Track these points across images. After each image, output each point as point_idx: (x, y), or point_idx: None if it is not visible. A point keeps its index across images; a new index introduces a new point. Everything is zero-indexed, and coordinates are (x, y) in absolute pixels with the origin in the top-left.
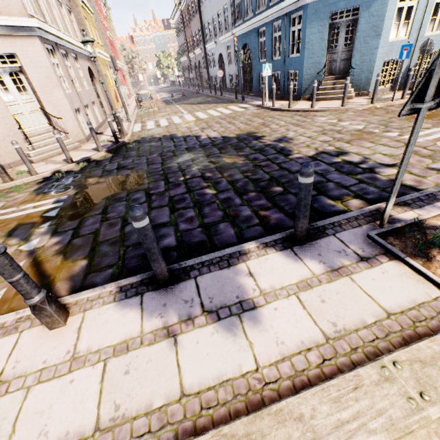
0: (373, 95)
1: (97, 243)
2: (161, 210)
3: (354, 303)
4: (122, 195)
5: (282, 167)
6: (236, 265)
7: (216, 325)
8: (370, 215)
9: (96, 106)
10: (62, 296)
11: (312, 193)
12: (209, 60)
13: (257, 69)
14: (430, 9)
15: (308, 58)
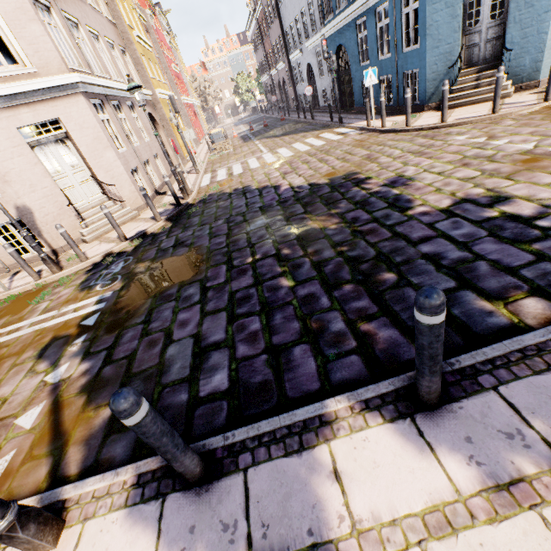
0: (548, 88)
1: (129, 376)
2: (216, 317)
3: None
4: (172, 290)
5: (397, 233)
6: (312, 449)
7: None
8: None
9: (159, 159)
10: (70, 476)
11: (448, 284)
12: (295, 75)
13: (358, 76)
14: None
15: (432, 49)
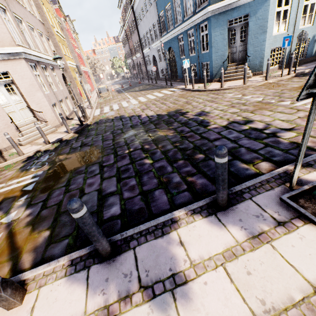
0: (266, 74)
1: (59, 214)
2: (110, 180)
3: (279, 275)
4: (82, 168)
5: (203, 136)
6: (168, 234)
7: (151, 304)
8: (279, 177)
9: (68, 99)
10: (26, 269)
11: (228, 158)
12: (146, 60)
13: (179, 63)
14: (301, 10)
15: (215, 53)
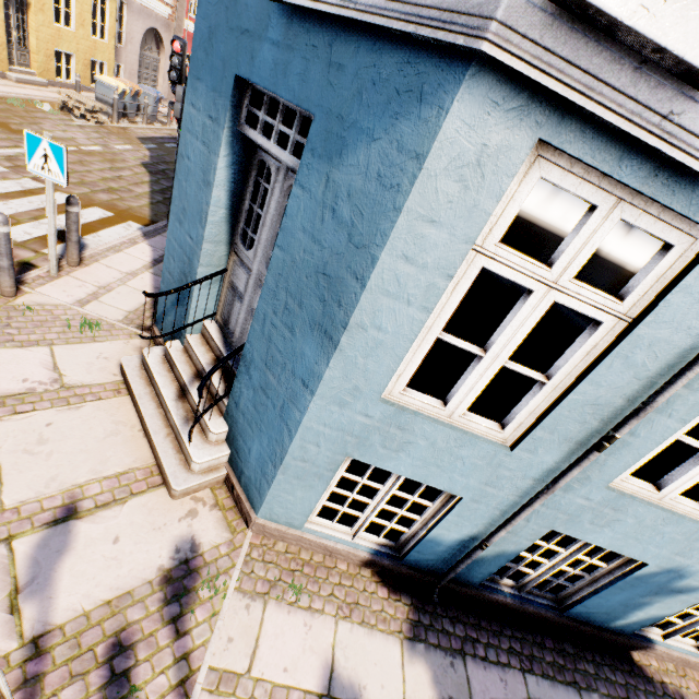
0: None
1: None
2: None
3: None
4: None
5: None
6: None
7: None
8: None
9: None
10: None
11: None
12: None
13: None
14: (697, 401)
15: (177, 217)
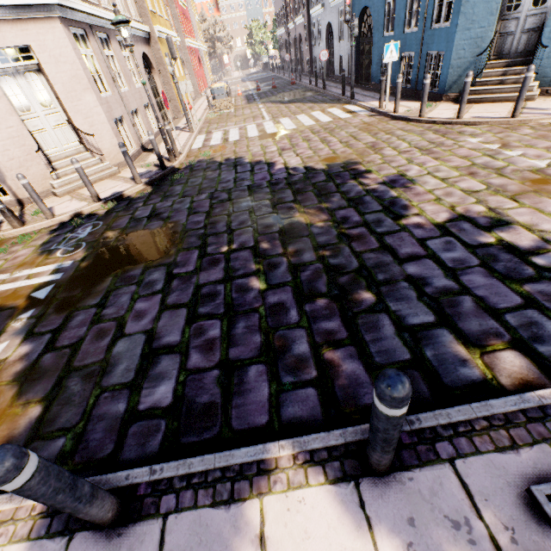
0: None
1: (68, 371)
2: (175, 313)
3: None
4: (136, 272)
5: (385, 244)
6: (242, 502)
7: None
8: (541, 417)
9: (151, 109)
10: None
11: (427, 318)
12: (313, 33)
13: (379, 47)
14: None
15: (463, 30)
